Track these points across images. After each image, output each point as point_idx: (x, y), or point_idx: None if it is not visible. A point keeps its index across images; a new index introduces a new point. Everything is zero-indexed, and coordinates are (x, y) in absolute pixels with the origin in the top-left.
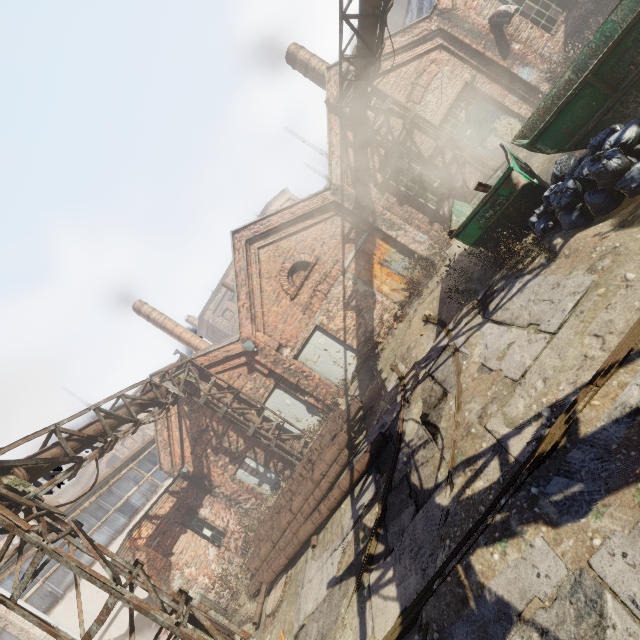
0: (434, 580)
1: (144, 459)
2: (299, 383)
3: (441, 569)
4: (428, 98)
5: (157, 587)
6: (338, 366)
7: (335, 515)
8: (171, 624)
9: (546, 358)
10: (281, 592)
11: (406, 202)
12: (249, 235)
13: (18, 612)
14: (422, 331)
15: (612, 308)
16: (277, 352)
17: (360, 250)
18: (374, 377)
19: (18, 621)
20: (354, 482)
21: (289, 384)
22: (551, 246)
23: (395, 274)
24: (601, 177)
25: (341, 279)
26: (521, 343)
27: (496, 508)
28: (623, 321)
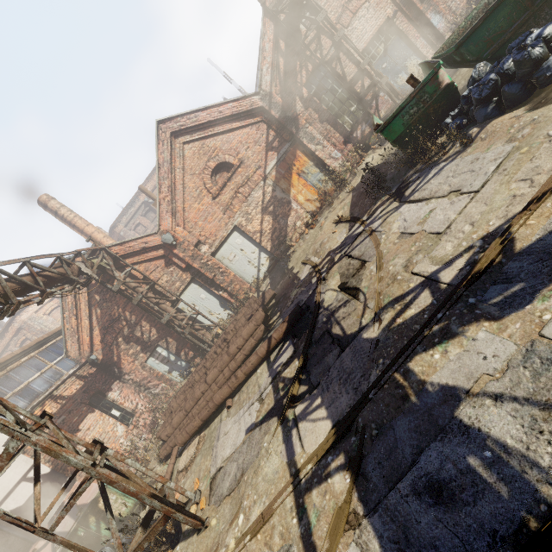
0: (369, 391)
1: (47, 349)
2: (215, 278)
3: (376, 381)
4: (355, 24)
5: (68, 438)
6: (252, 266)
7: (251, 379)
8: (86, 465)
9: (471, 209)
10: (194, 450)
11: (326, 120)
12: (175, 127)
13: None
14: (334, 230)
15: (537, 158)
16: (195, 248)
17: (281, 159)
18: (285, 274)
19: None
20: (271, 349)
21: (205, 279)
22: (467, 136)
23: (310, 186)
24: (523, 66)
25: (262, 184)
26: (443, 207)
27: (432, 322)
28: (550, 163)
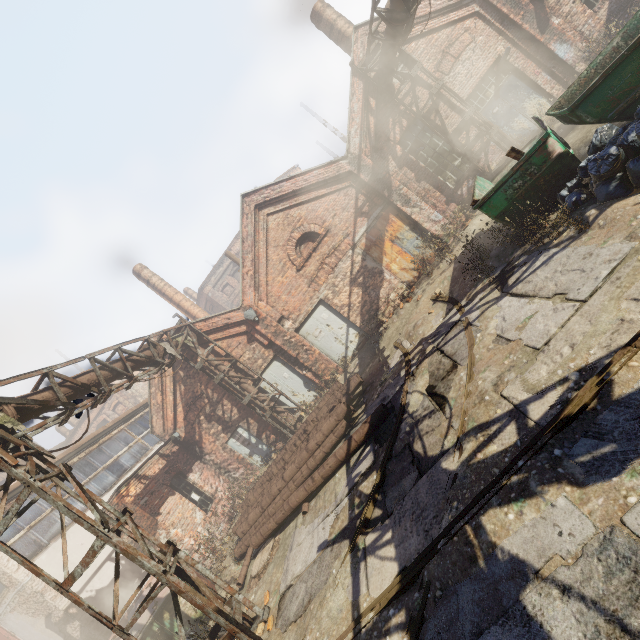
0: (438, 540)
1: (136, 422)
2: (298, 356)
3: (447, 530)
4: (458, 69)
5: (145, 536)
6: (339, 343)
7: (329, 483)
8: (158, 571)
9: (574, 325)
10: (268, 555)
11: (424, 178)
12: (259, 200)
13: (1, 548)
14: (430, 310)
15: None
16: (278, 323)
17: (372, 225)
18: (376, 355)
19: (1, 565)
20: (351, 452)
21: (288, 357)
22: (583, 218)
23: (406, 253)
24: None
25: (350, 254)
26: (545, 312)
27: (512, 470)
28: None
